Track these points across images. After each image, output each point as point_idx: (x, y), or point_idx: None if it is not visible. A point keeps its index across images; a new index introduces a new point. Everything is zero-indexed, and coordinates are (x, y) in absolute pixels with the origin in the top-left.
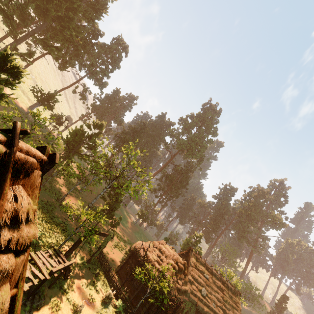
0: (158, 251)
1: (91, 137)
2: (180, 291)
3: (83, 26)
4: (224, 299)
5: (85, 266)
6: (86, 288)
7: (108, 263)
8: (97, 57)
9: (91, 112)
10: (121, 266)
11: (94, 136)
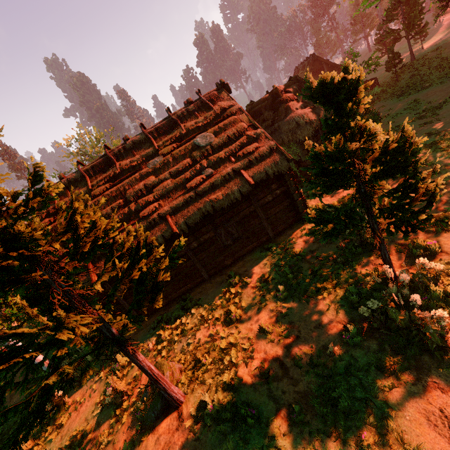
0: None
1: None
2: None
3: None
4: None
5: None
6: None
7: None
8: None
9: None
10: None
11: None
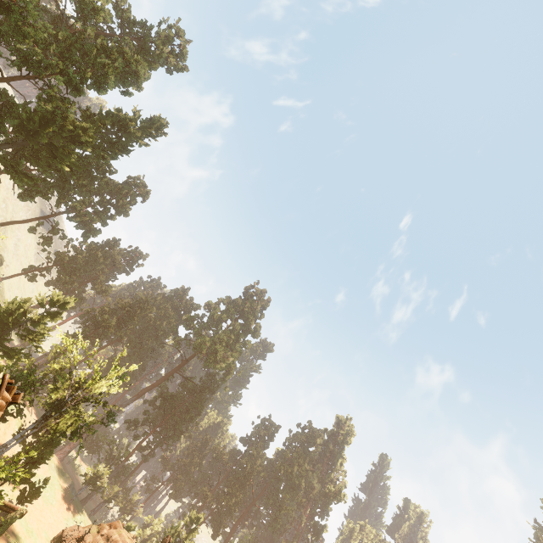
0: (104, 542)
1: (40, 320)
2: None
3: (87, 159)
4: None
5: None
6: None
7: None
8: (95, 193)
9: (53, 264)
10: None
11: (47, 320)
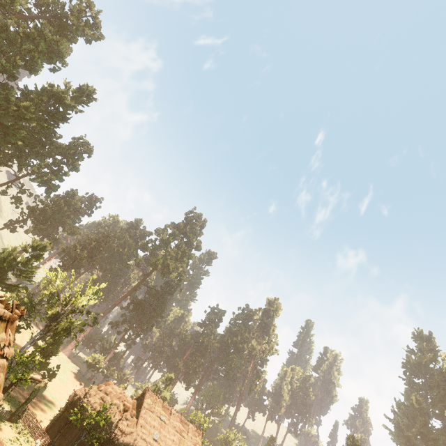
0: (103, 393)
1: (27, 262)
2: (123, 433)
3: (34, 130)
4: (182, 441)
5: (5, 423)
6: (7, 442)
7: (35, 418)
8: (48, 156)
9: (27, 217)
10: (53, 422)
11: (33, 261)
